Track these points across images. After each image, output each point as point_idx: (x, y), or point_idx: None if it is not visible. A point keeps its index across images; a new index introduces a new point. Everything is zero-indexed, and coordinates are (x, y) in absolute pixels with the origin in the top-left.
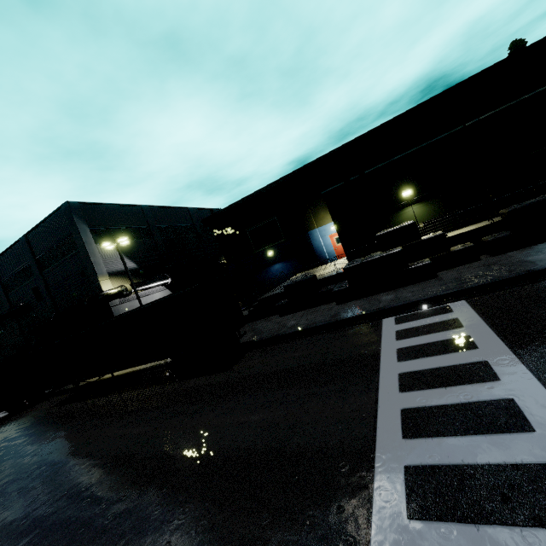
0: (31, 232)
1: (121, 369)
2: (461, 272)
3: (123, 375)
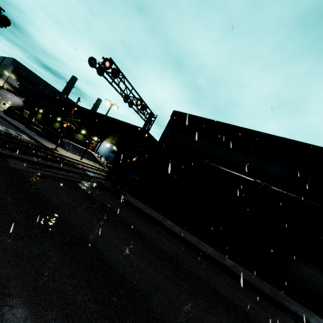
0: (6, 57)
1: None
2: (11, 119)
3: None
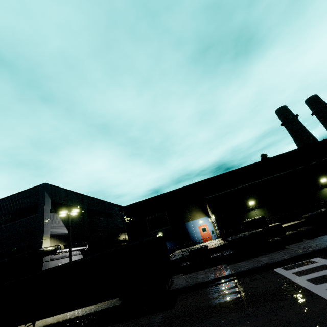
0: (3, 199)
1: (68, 310)
2: (299, 245)
3: (46, 326)
